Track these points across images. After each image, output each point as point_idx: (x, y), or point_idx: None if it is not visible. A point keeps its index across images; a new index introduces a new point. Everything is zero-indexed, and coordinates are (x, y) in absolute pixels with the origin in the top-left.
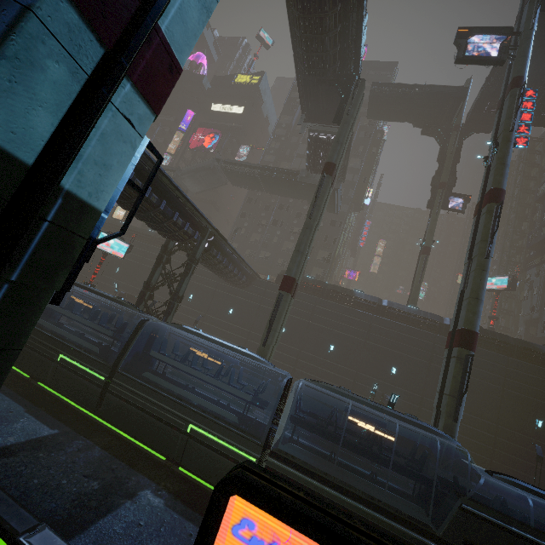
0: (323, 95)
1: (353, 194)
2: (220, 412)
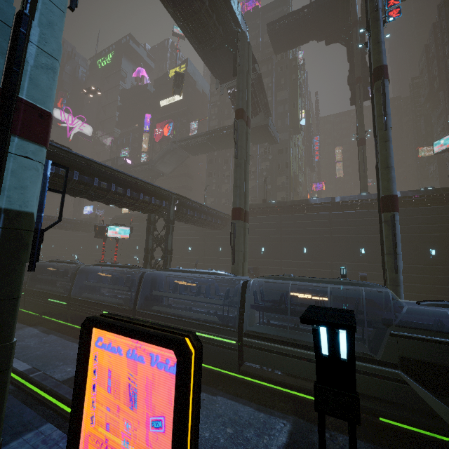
0: (223, 58)
1: (289, 121)
2: (205, 317)
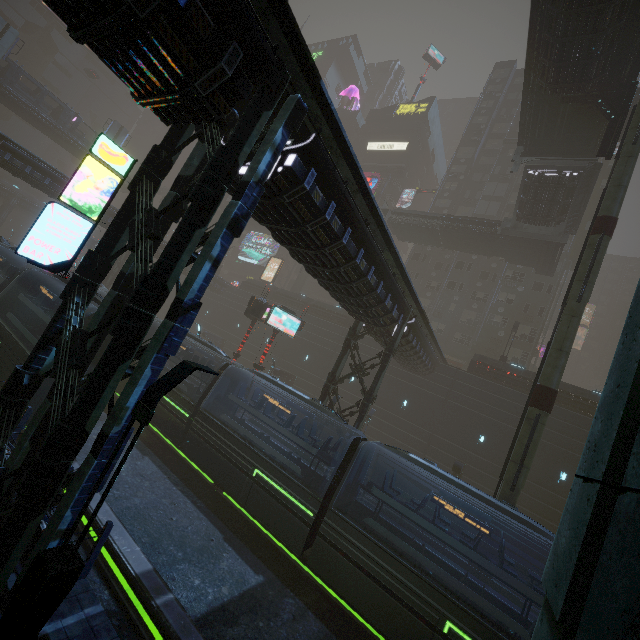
0: (563, 118)
1: (570, 247)
2: (496, 614)
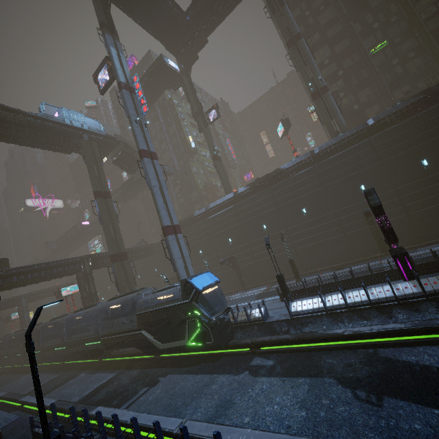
0: None
1: (183, 148)
2: (90, 333)
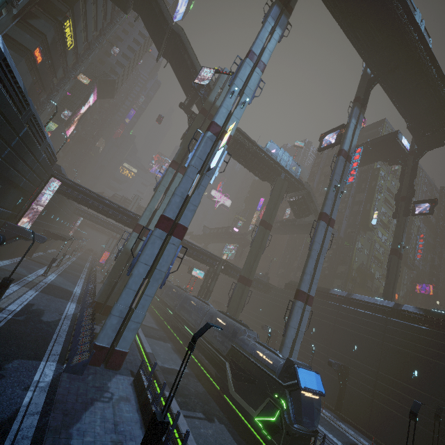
0: None
1: (360, 219)
2: (192, 321)
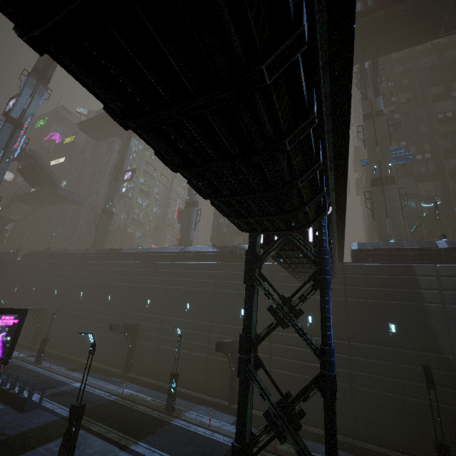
0: None
1: None
2: None
